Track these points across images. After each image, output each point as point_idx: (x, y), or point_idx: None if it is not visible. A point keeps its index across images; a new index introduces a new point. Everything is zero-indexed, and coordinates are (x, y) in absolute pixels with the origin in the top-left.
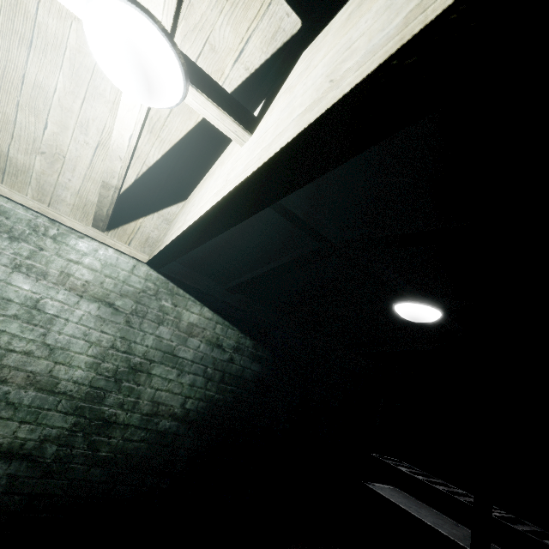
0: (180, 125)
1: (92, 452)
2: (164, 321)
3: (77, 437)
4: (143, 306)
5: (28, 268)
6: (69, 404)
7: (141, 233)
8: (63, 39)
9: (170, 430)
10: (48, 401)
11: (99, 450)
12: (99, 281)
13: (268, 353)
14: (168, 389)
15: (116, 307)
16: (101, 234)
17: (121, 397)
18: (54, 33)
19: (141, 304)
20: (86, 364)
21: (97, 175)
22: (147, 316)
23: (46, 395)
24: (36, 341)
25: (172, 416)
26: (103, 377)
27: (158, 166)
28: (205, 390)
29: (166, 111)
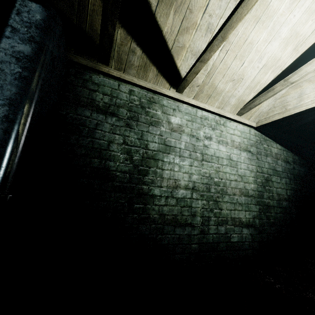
0: (312, 39)
1: (268, 220)
2: (267, 154)
3: (262, 215)
4: (259, 149)
5: (221, 141)
6: (254, 200)
7: (258, 111)
8: (276, 11)
9: (286, 206)
10: (248, 200)
11: (270, 219)
12: (242, 141)
13: (304, 161)
14: (279, 187)
15: (251, 152)
16: (238, 117)
17: (267, 194)
18: (273, 9)
19: (258, 148)
20: (252, 181)
21: (253, 84)
22: (261, 154)
23: (247, 197)
24: (236, 174)
25: (285, 199)
26: (259, 186)
27: (287, 68)
28: (290, 185)
29: (309, 33)
